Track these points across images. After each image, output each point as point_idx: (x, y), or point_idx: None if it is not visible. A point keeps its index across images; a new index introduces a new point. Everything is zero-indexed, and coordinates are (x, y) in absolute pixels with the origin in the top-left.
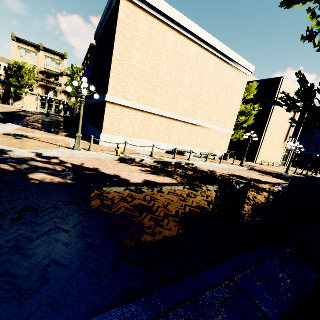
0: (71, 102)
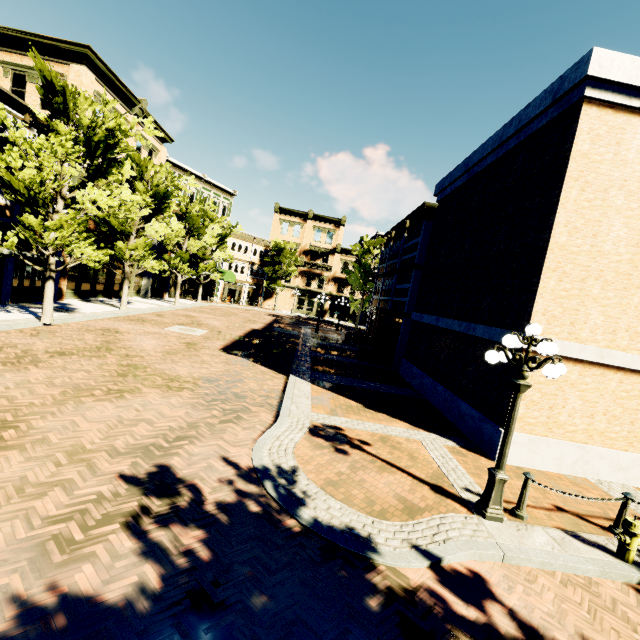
0: (355, 302)
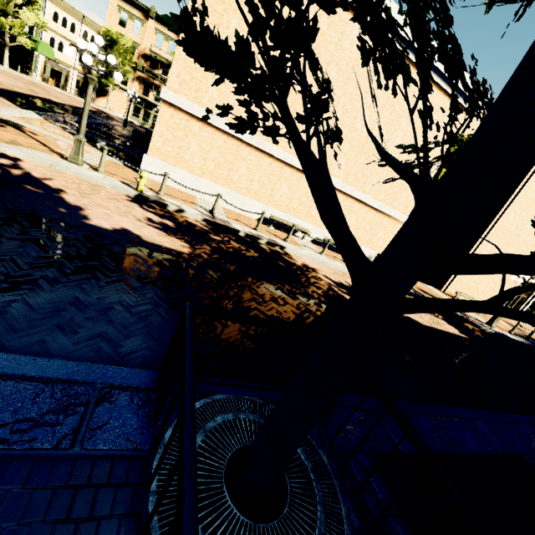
0: None
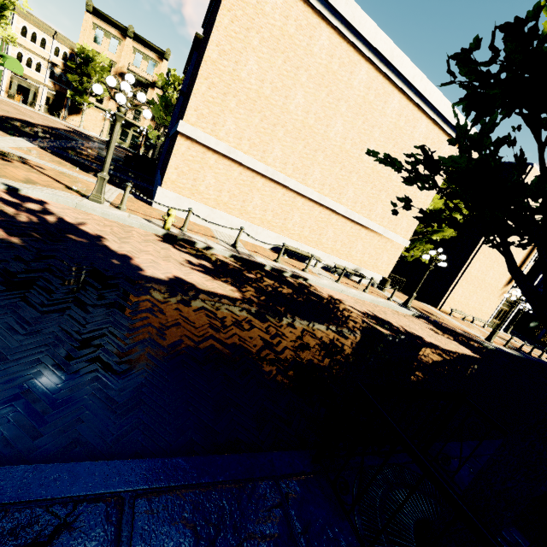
0: (153, 132)
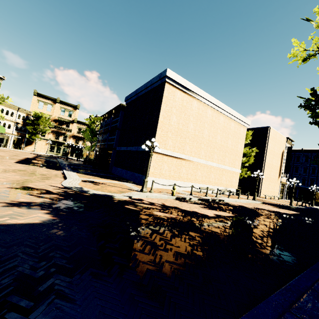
0: (88, 146)
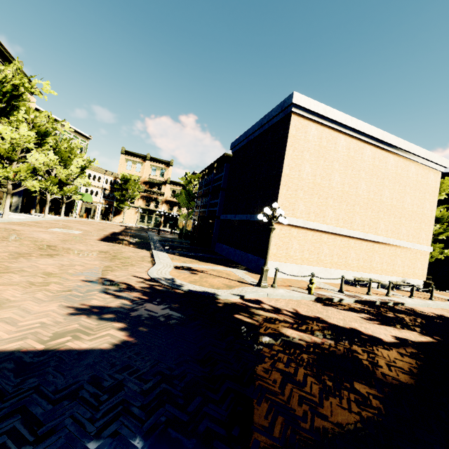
0: (183, 214)
